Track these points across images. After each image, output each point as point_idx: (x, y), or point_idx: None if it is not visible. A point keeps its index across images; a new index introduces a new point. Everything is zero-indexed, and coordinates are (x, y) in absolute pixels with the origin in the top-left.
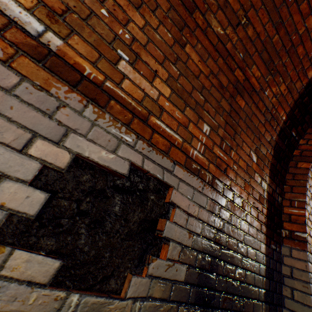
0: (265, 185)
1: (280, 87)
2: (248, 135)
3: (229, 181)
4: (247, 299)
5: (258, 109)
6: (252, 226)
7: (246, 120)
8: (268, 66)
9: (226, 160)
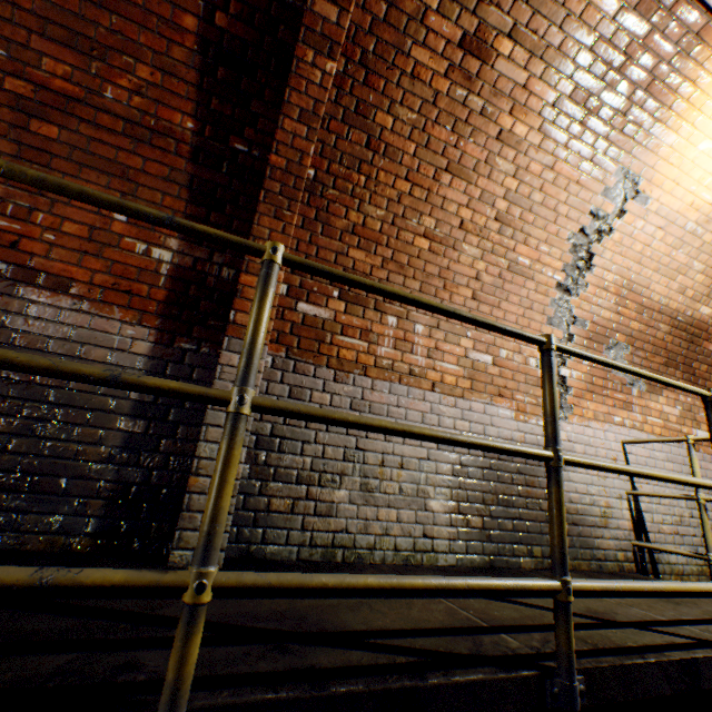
0: (167, 254)
1: (138, 73)
2: (91, 180)
3: (31, 259)
4: (72, 409)
5: (106, 130)
6: (108, 318)
7: (79, 157)
8: (80, 48)
9: (21, 230)
